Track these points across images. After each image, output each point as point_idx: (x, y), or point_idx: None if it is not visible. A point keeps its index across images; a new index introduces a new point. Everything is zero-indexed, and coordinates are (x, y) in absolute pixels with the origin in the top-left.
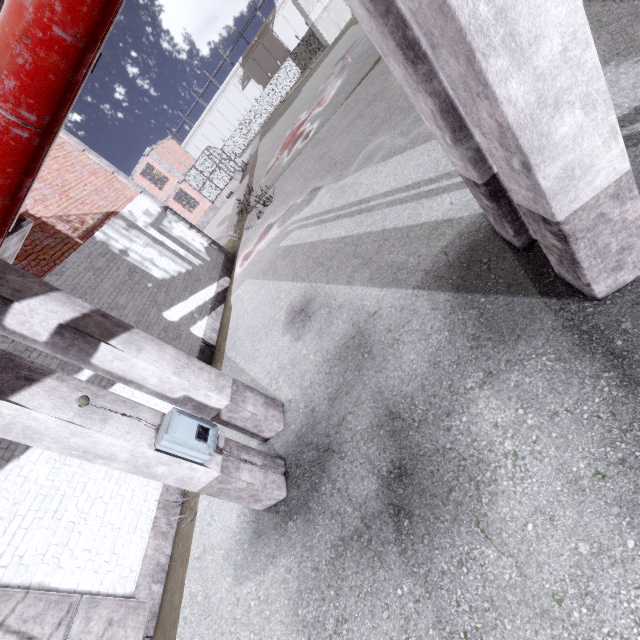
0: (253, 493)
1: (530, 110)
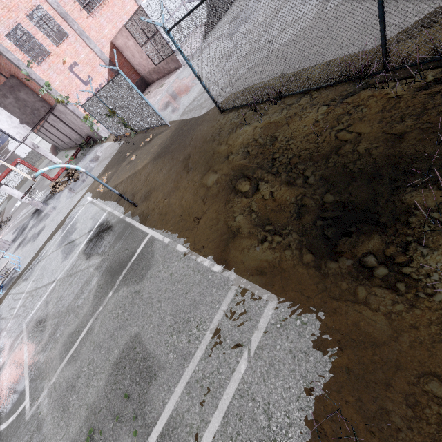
0: (3, 245)
1: (18, 197)
